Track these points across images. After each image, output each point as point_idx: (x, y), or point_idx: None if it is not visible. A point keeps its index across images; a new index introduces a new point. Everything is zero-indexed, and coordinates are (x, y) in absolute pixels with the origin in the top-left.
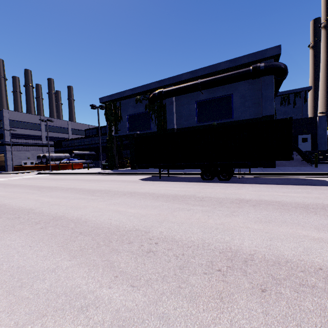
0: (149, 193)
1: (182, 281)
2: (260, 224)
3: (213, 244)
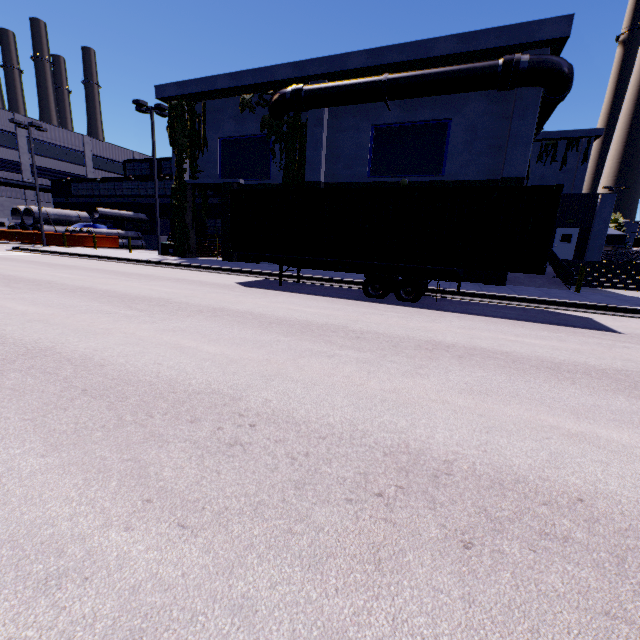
0: (254, 314)
1: (298, 518)
2: (470, 396)
3: (374, 435)
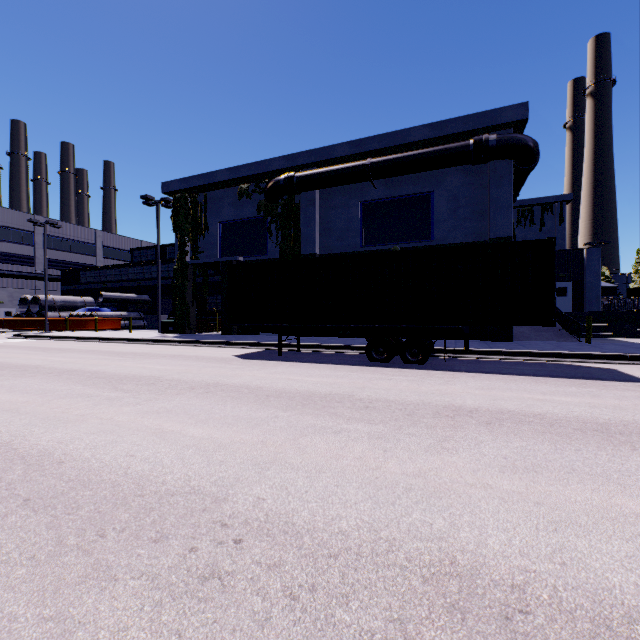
0: (251, 387)
1: None
2: (515, 476)
3: (404, 546)
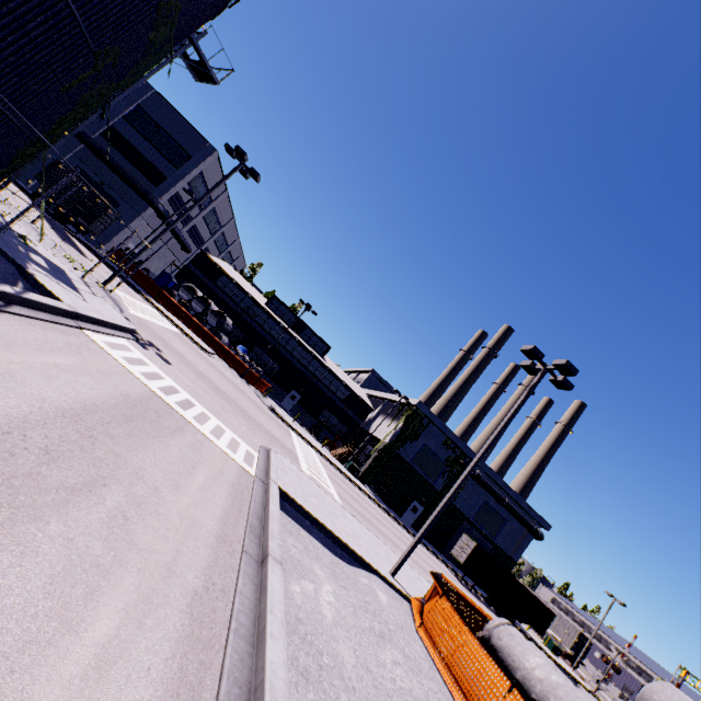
0: None
1: None
2: None
3: None
